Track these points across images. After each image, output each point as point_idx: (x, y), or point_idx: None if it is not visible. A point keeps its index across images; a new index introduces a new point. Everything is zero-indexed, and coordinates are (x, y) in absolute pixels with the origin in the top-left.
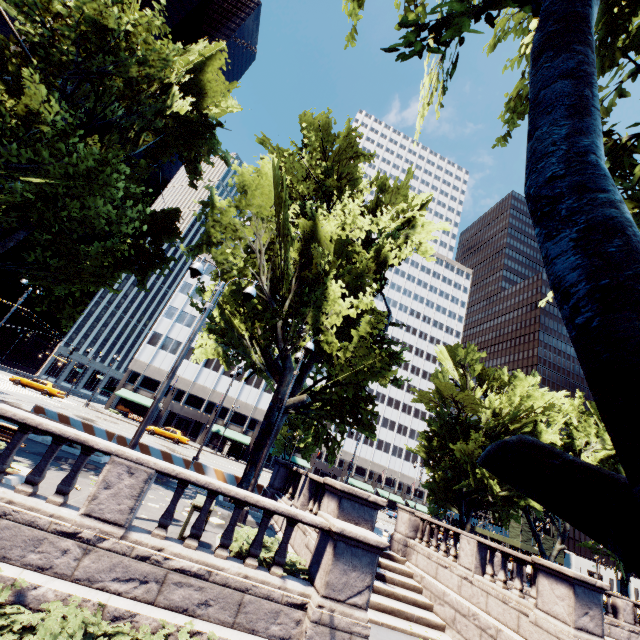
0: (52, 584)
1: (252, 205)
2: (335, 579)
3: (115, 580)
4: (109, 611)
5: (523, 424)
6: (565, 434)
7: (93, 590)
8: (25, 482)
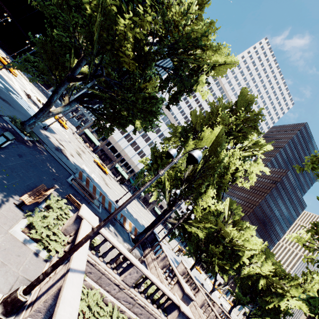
0: (110, 297)
1: (201, 143)
2: None
3: (123, 300)
4: (120, 308)
5: (239, 250)
6: (250, 254)
7: (117, 301)
8: (109, 263)
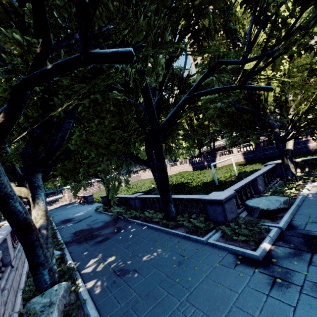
0: None
1: None
2: None
3: None
4: None
5: None
6: None
7: None
8: None
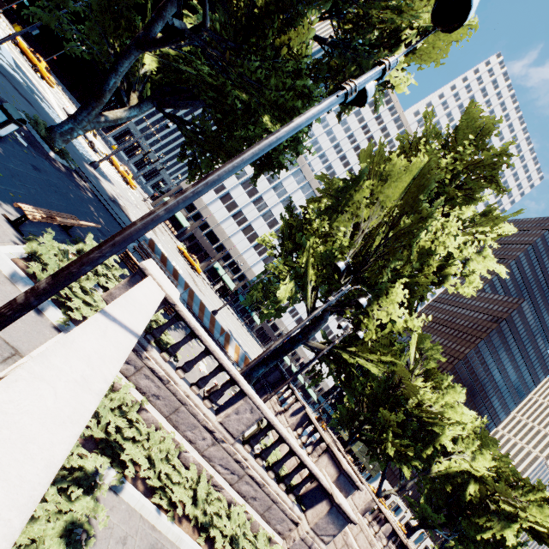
0: (193, 453)
1: (387, 191)
2: (321, 523)
3: (220, 465)
4: (213, 480)
5: (434, 424)
6: (451, 437)
7: (209, 465)
8: (196, 385)
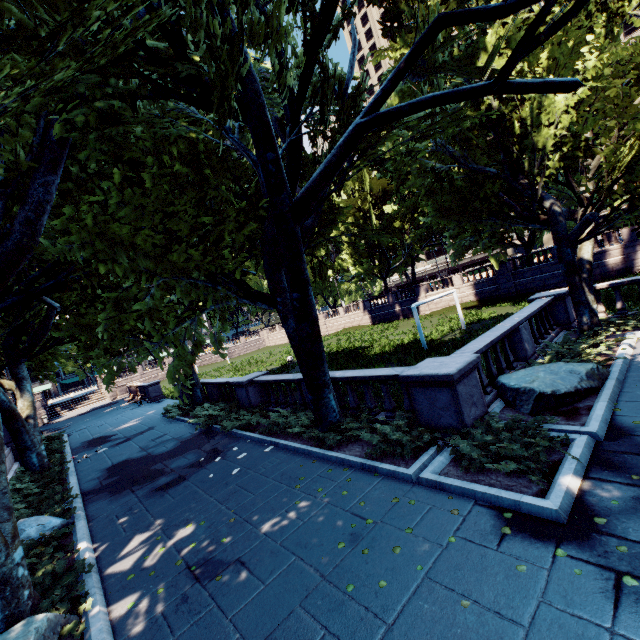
0: None
1: None
2: None
3: None
4: None
5: None
6: None
7: None
8: None
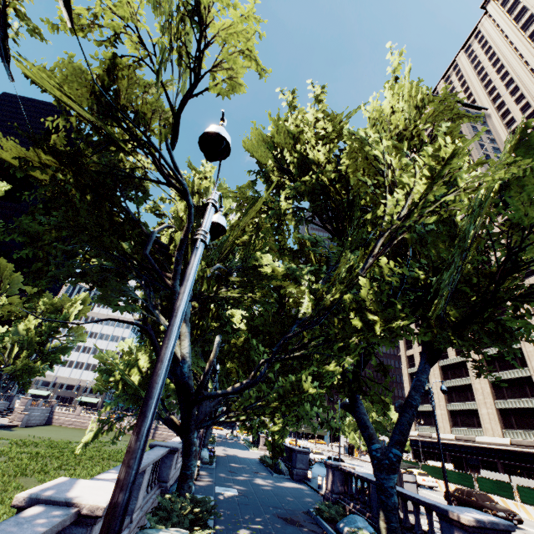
0: None
1: None
2: None
3: None
4: None
5: None
6: None
7: None
8: None
